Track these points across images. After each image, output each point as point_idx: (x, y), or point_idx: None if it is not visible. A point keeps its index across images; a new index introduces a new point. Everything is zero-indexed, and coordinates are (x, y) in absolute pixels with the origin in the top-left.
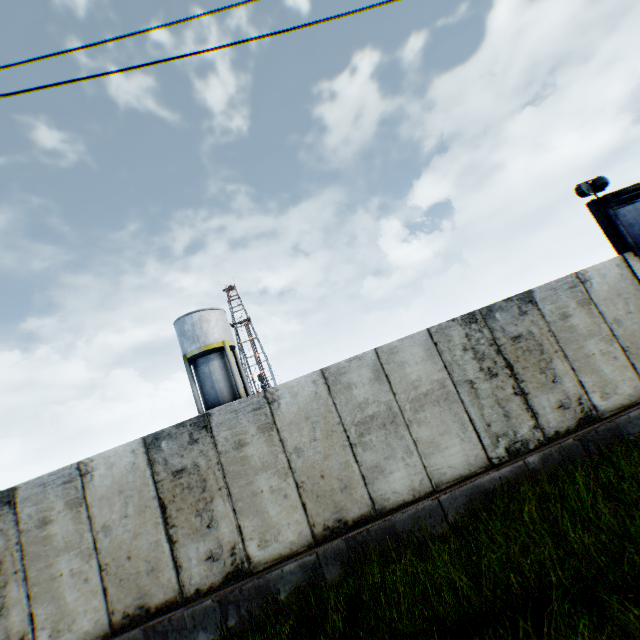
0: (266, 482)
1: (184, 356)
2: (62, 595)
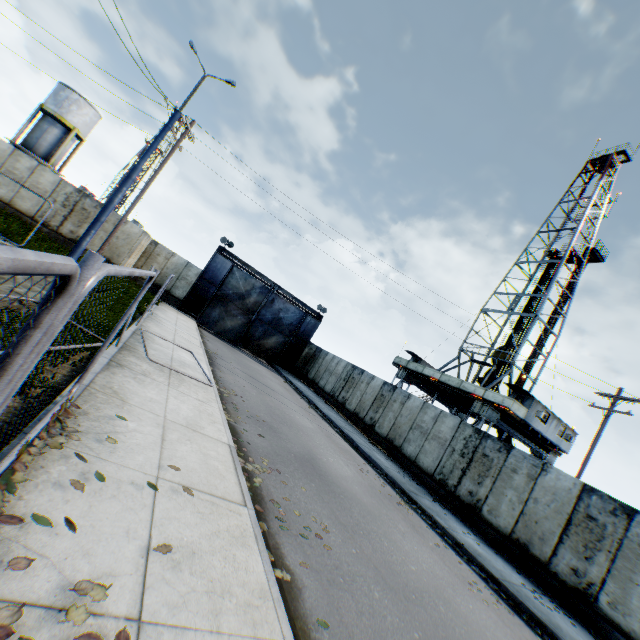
0: None
1: (43, 105)
2: None
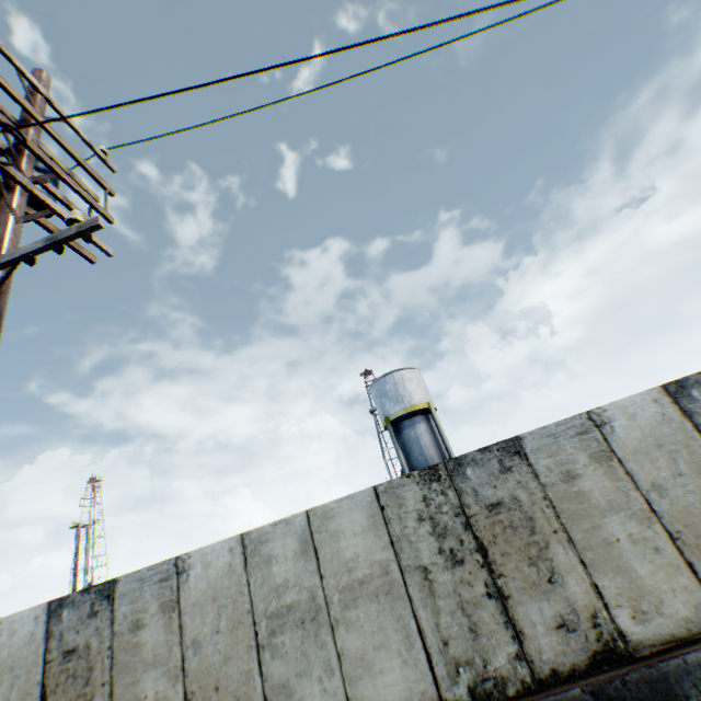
0: None
1: (386, 418)
2: (627, 566)
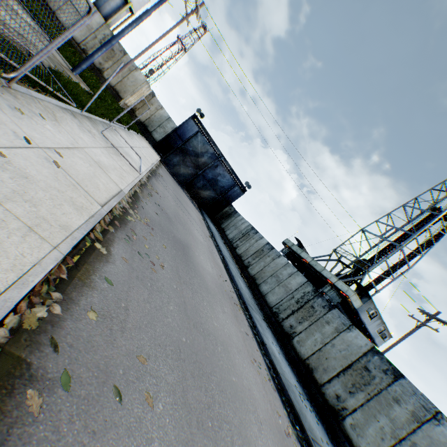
0: None
1: None
2: None
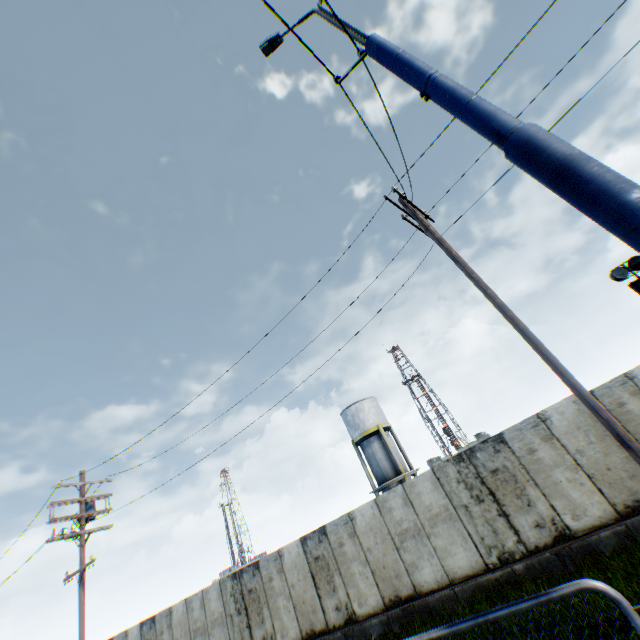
0: (356, 567)
1: (352, 441)
2: (282, 616)
